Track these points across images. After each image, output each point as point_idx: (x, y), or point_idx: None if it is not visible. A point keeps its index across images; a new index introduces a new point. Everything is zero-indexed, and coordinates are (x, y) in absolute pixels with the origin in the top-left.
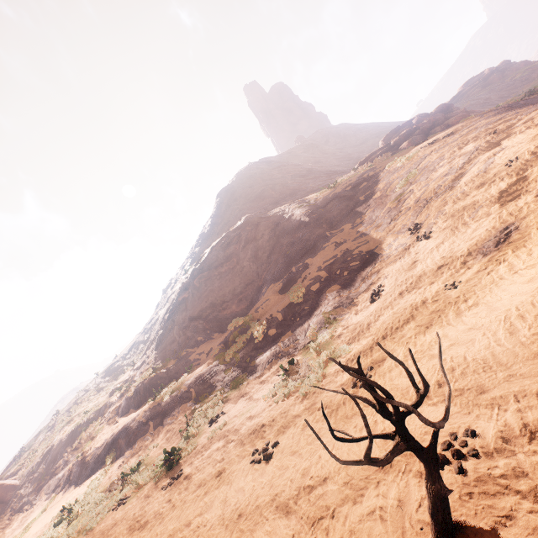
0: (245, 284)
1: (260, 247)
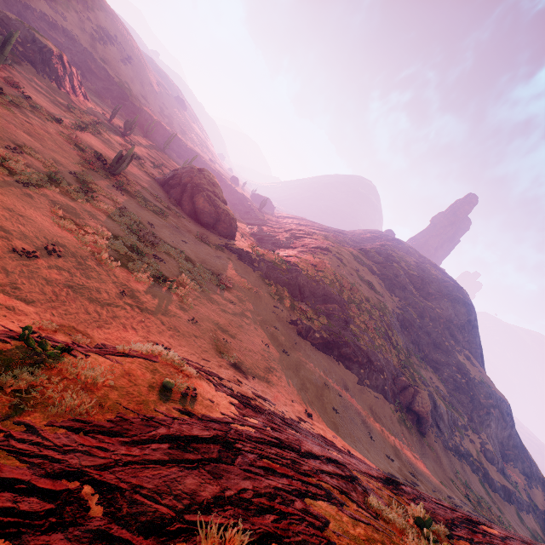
0: (501, 441)
1: (511, 435)
